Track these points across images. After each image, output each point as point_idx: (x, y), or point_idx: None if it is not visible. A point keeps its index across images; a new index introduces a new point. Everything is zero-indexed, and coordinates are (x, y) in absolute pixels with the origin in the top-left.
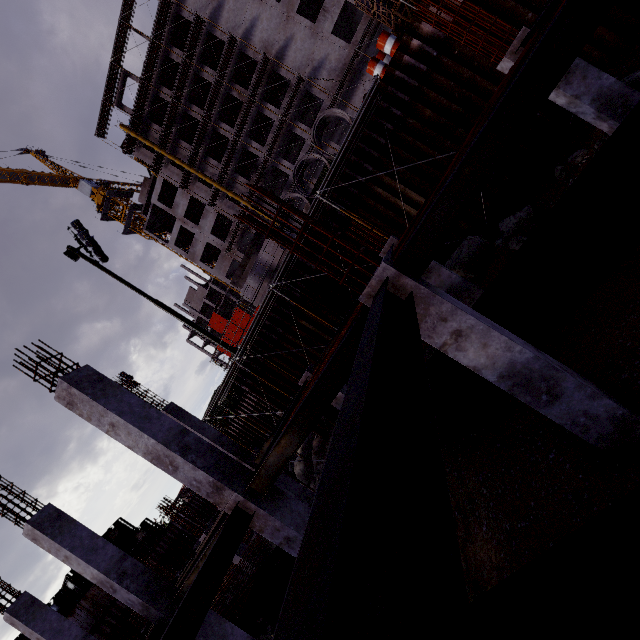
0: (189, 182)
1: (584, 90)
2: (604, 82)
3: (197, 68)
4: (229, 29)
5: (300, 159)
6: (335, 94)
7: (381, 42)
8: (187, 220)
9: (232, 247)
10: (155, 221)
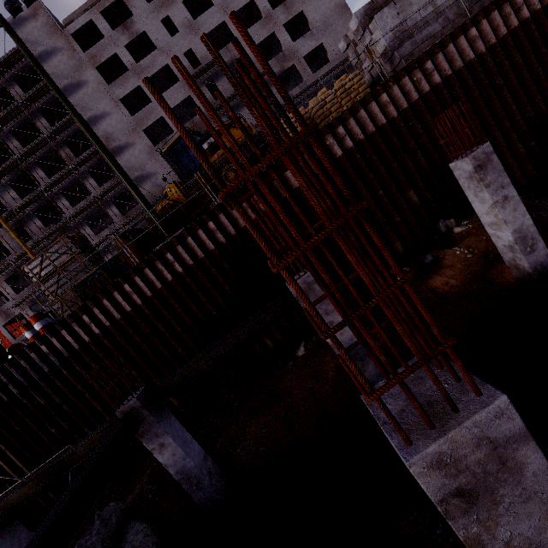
0: None
1: None
2: None
3: (34, 114)
4: (80, 105)
5: None
6: None
7: (31, 321)
8: None
9: None
10: None
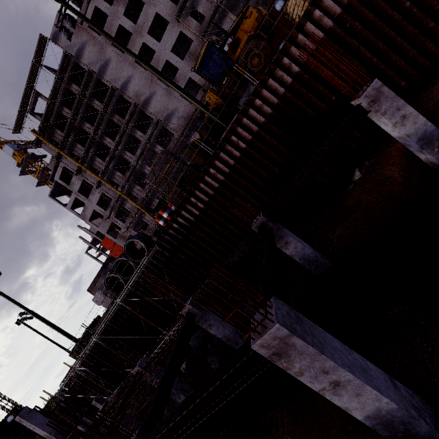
0: (82, 171)
1: (218, 333)
2: (226, 332)
3: (89, 100)
4: (112, 80)
5: (117, 259)
6: (180, 135)
7: (161, 213)
8: (80, 194)
9: (111, 215)
10: (58, 189)
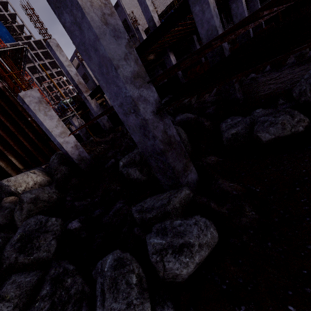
0: None
1: None
2: None
3: None
4: None
5: None
6: None
7: None
8: None
9: None
10: None
